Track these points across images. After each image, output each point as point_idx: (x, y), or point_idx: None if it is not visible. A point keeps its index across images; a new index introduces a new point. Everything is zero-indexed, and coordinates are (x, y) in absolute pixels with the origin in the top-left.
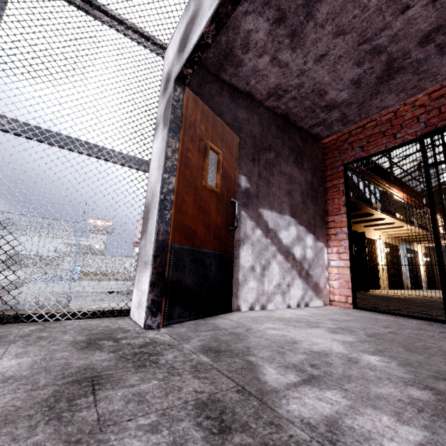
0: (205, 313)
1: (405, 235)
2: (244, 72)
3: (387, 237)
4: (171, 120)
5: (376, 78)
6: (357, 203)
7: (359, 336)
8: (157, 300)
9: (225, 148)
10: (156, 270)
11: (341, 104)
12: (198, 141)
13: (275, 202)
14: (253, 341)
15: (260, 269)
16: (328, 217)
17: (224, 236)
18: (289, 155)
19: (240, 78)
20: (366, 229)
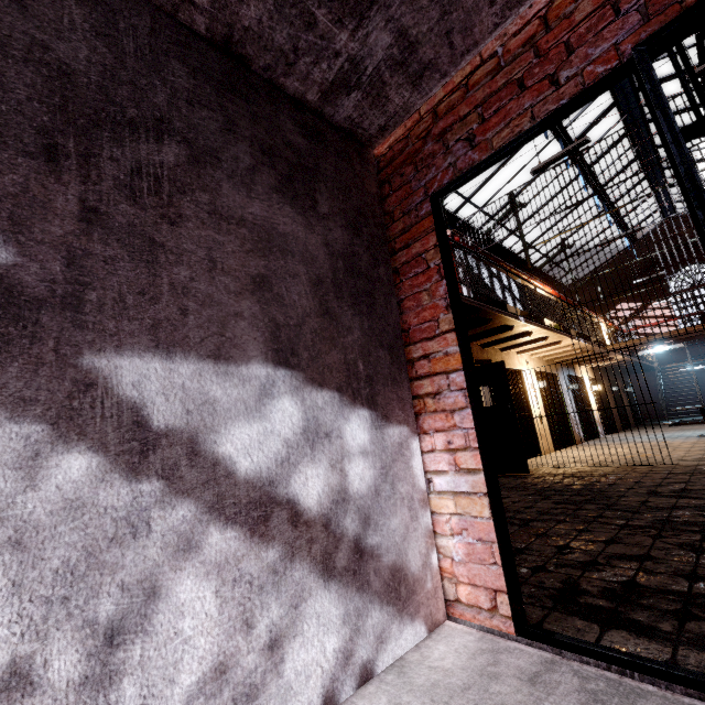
0: None
1: (563, 356)
2: None
3: (538, 362)
4: None
5: None
6: (483, 310)
7: None
8: None
9: None
10: None
11: None
12: None
13: (191, 320)
14: None
15: (80, 656)
16: (412, 346)
17: None
18: (257, 165)
19: None
20: (504, 354)
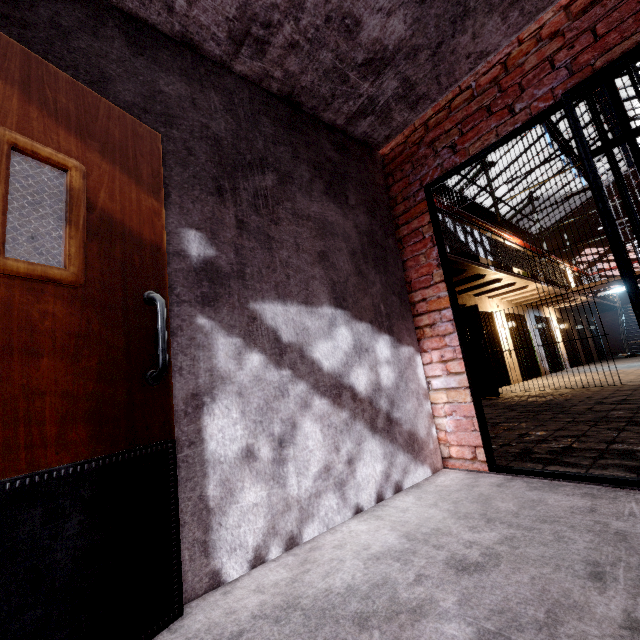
0: None
1: (530, 299)
2: None
3: (508, 305)
4: None
5: None
6: (459, 262)
7: None
8: None
9: (101, 155)
10: None
11: (396, 53)
12: None
13: (292, 281)
14: None
15: (270, 449)
16: (413, 293)
17: (121, 404)
18: (312, 178)
19: None
20: (477, 299)
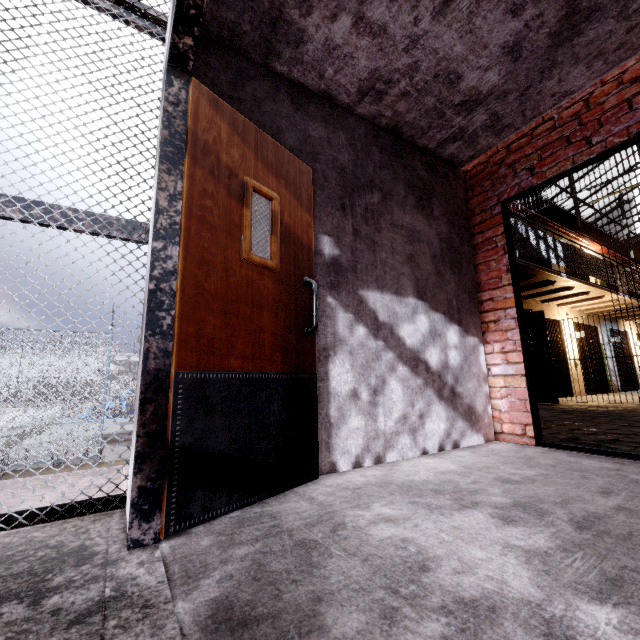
0: (263, 492)
1: (606, 310)
2: (310, 53)
3: (579, 314)
4: (164, 139)
5: (549, 36)
6: (527, 267)
7: (558, 530)
8: (152, 488)
9: (285, 188)
10: (146, 428)
11: (488, 95)
12: (227, 178)
13: (387, 276)
14: (335, 569)
15: (368, 394)
16: (482, 293)
17: (293, 345)
18: (406, 194)
19: (307, 66)
20: (544, 306)
